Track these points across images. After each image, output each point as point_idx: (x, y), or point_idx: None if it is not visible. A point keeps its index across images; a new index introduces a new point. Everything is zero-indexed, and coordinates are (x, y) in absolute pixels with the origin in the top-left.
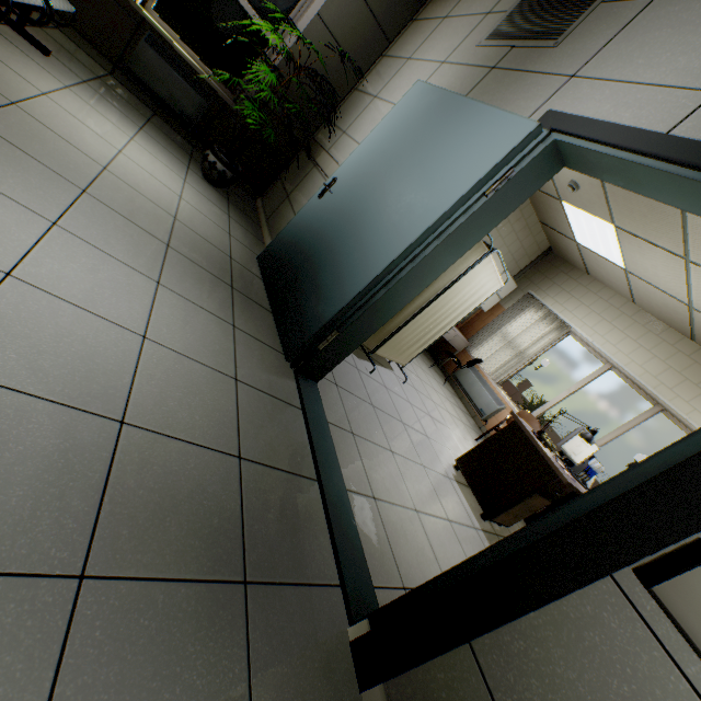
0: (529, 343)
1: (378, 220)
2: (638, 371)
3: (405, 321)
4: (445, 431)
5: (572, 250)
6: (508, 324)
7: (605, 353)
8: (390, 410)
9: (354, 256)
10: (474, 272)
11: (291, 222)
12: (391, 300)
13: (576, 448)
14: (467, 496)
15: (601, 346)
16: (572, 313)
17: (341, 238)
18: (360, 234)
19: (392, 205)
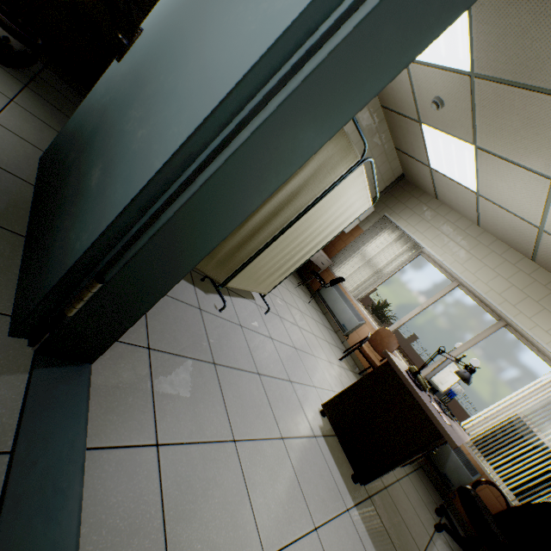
0: (386, 262)
1: (181, 66)
2: (484, 289)
3: (261, 247)
4: (310, 361)
5: (424, 175)
6: (367, 245)
7: (454, 272)
8: (242, 360)
9: (136, 134)
10: (343, 186)
11: (83, 102)
12: (202, 219)
13: (444, 378)
14: (335, 454)
15: (450, 265)
16: (423, 235)
17: (127, 108)
18: (153, 96)
19: (206, 35)
